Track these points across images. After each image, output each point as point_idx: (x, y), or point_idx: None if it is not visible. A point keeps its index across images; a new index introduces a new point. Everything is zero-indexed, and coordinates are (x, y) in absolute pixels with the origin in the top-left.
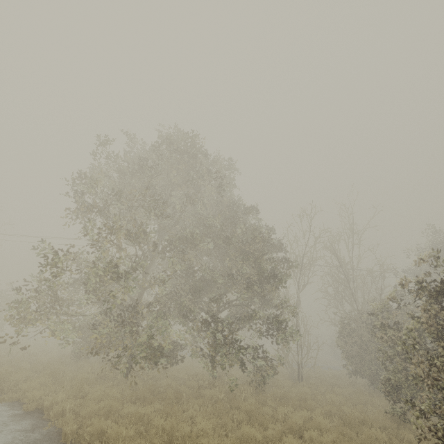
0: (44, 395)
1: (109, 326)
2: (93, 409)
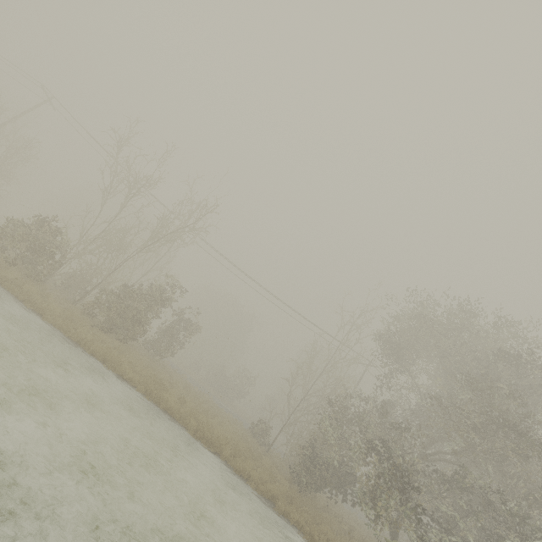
0: None
1: None
2: None
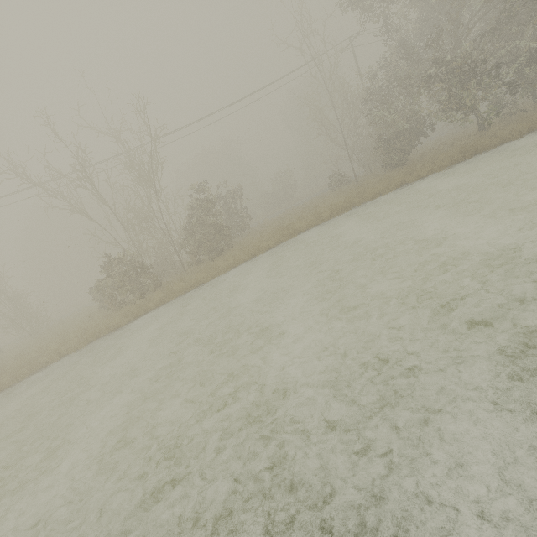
0: (530, 126)
1: (534, 68)
2: None
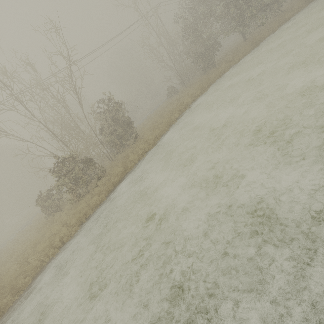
0: (277, 25)
1: None
2: (304, 1)
